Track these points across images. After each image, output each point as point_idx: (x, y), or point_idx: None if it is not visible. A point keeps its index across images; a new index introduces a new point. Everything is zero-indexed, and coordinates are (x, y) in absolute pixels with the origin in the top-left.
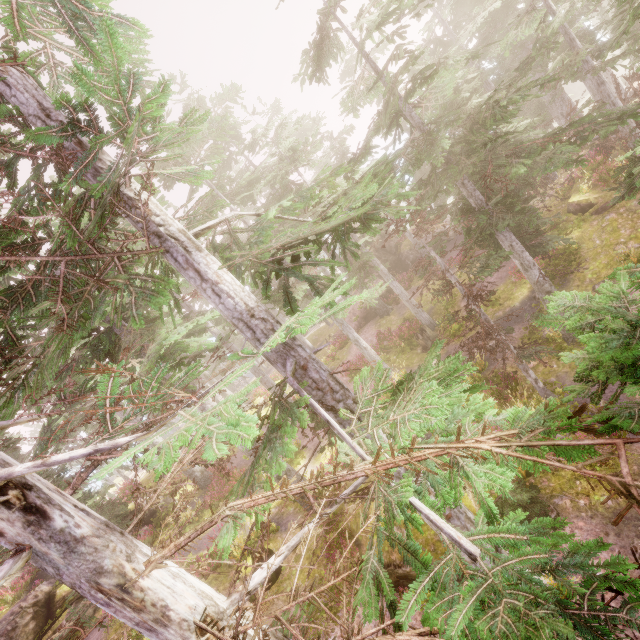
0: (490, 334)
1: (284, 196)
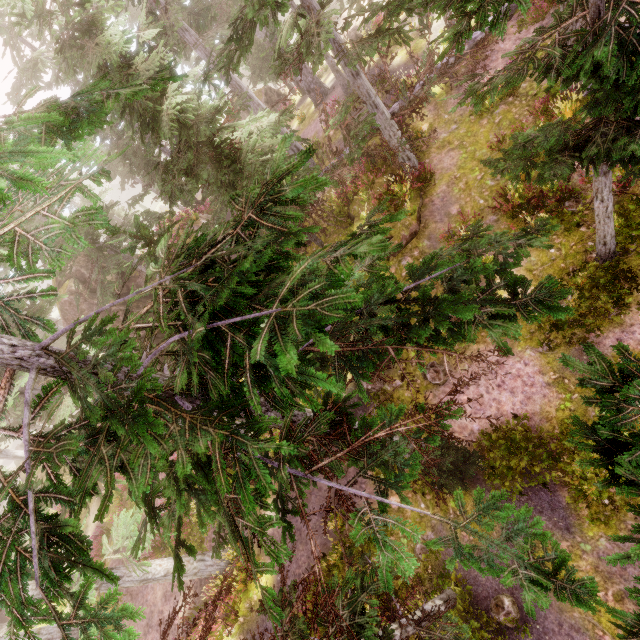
0: None
1: None
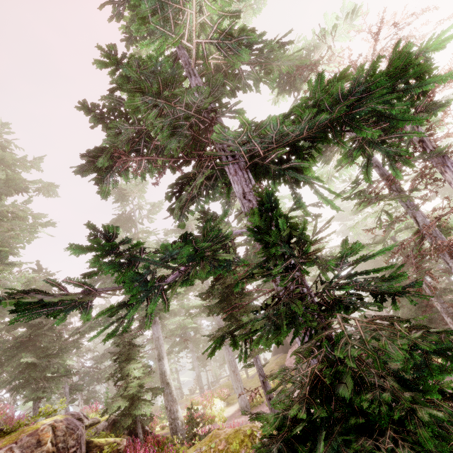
0: None
1: None
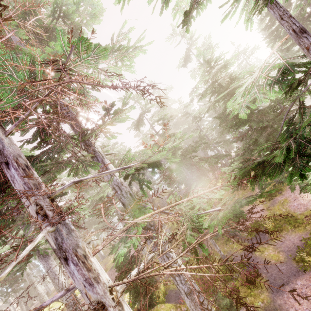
0: None
1: None
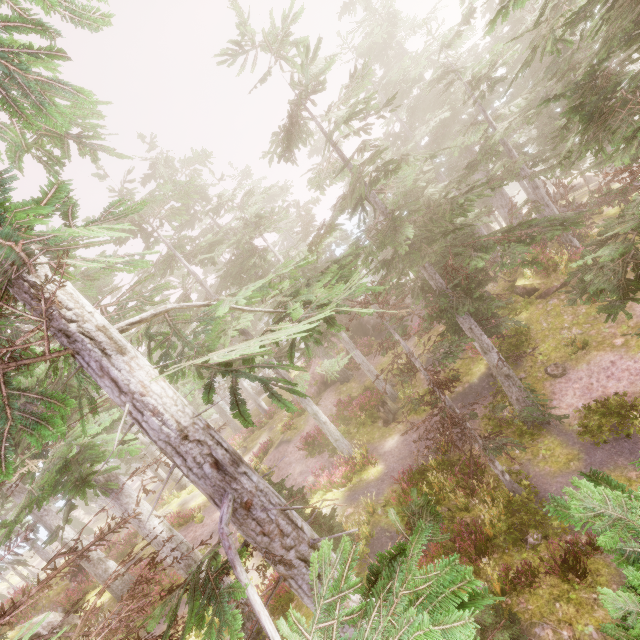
0: (455, 421)
1: (247, 259)
